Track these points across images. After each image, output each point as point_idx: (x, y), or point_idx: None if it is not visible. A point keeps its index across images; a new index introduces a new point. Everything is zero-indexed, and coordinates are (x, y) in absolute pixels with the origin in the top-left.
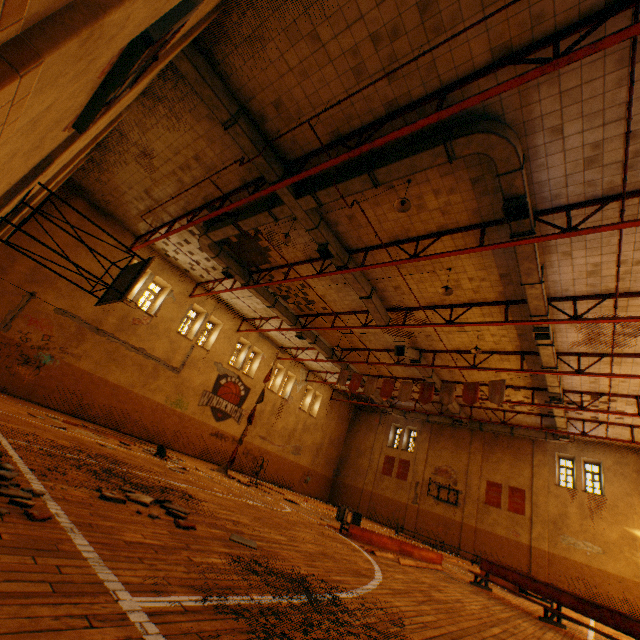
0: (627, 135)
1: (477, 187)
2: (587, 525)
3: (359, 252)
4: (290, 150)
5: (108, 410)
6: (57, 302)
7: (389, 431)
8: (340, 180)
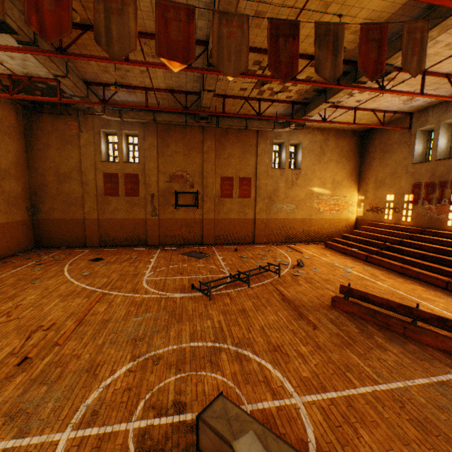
0: None
1: None
2: (289, 193)
3: None
4: None
5: None
6: None
7: (100, 141)
8: None
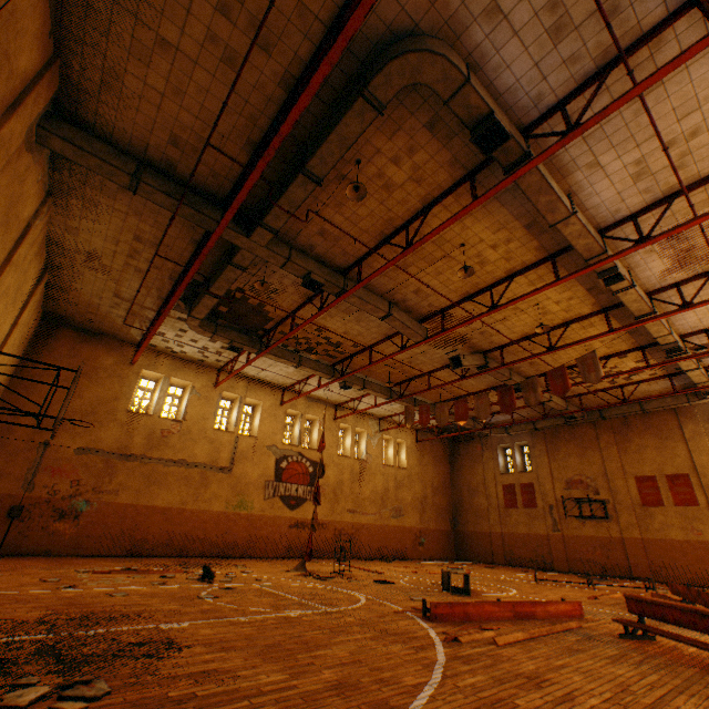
0: None
1: (438, 132)
2: None
3: (353, 268)
4: (217, 186)
5: (166, 538)
6: (74, 442)
7: (496, 456)
8: (279, 195)
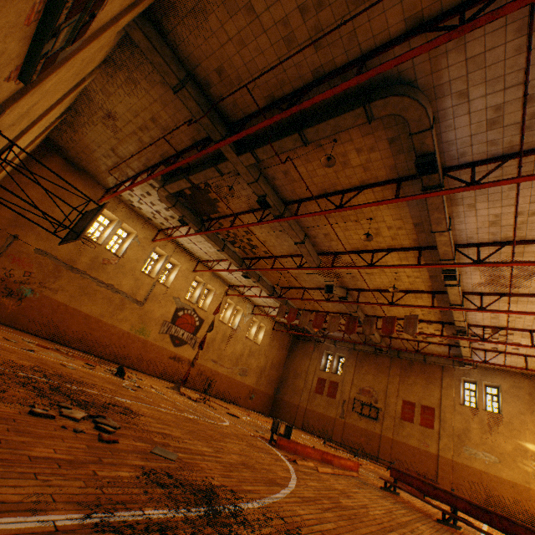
0: (525, 98)
1: (394, 146)
2: (486, 438)
3: (293, 203)
4: (232, 112)
5: (81, 336)
6: (37, 244)
7: (322, 357)
8: (275, 139)
